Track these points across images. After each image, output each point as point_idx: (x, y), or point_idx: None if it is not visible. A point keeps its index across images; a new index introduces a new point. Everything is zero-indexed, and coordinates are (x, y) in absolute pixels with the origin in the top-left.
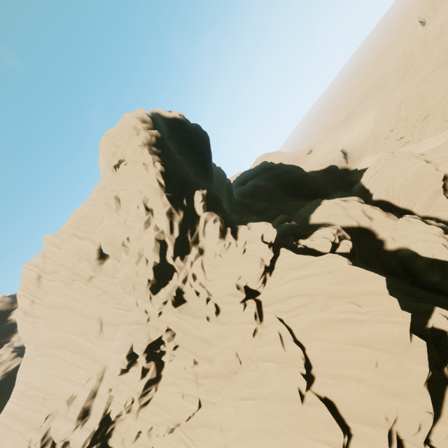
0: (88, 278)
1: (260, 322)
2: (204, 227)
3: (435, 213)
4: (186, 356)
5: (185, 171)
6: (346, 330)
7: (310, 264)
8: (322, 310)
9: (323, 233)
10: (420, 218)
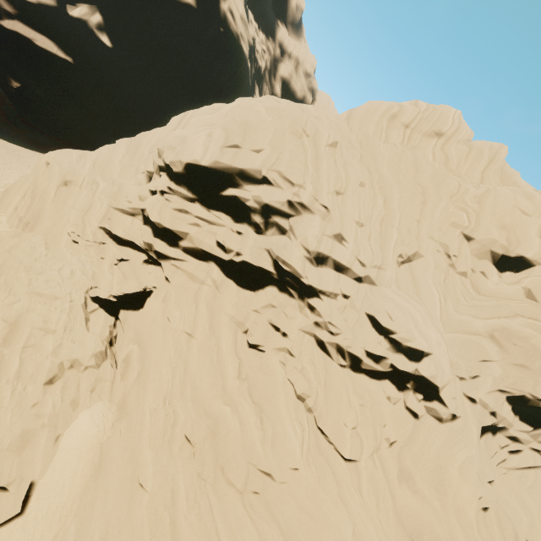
0: (470, 237)
1: None
2: None
3: None
4: (398, 427)
5: None
6: None
7: None
8: None
9: None
10: None
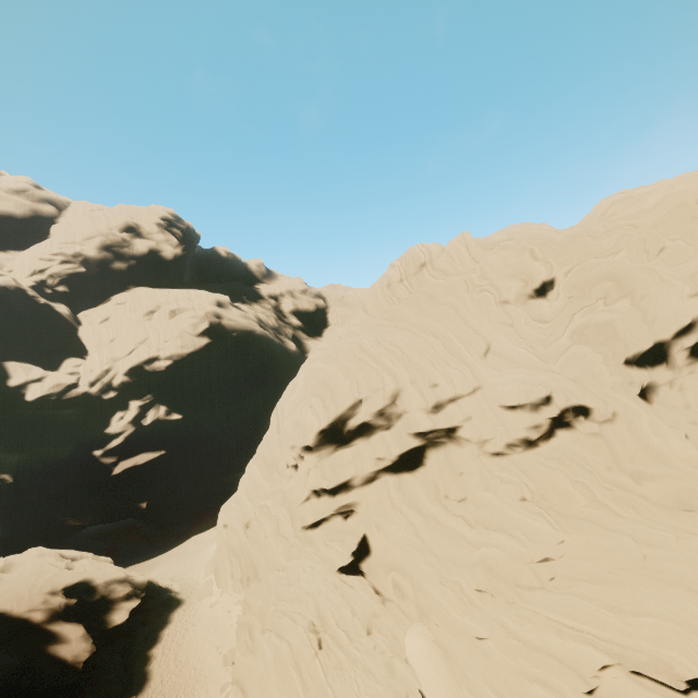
0: (503, 300)
1: None
2: None
3: None
4: (597, 451)
5: None
6: None
7: None
8: None
9: None
10: None
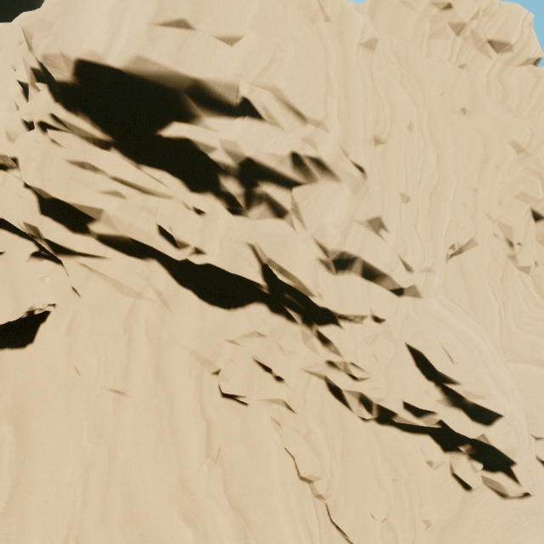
0: (540, 215)
1: None
2: None
3: None
4: (440, 500)
5: None
6: None
7: None
8: None
9: None
10: None
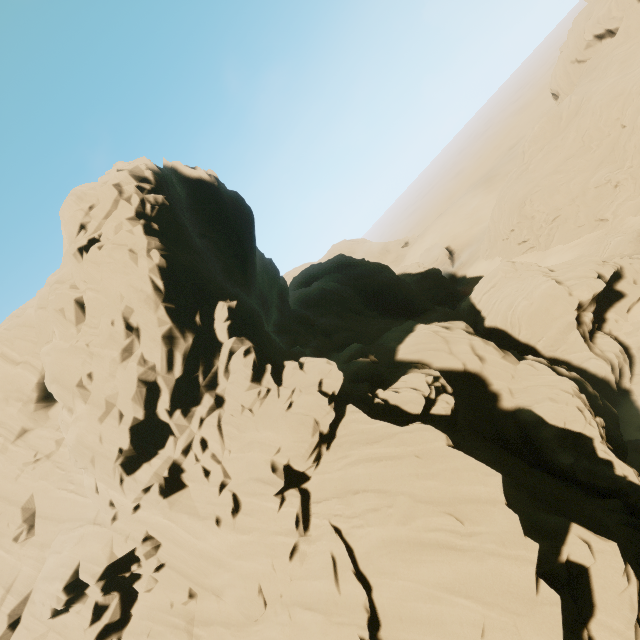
0: (21, 431)
1: (303, 532)
2: (227, 361)
3: (566, 355)
4: (177, 583)
5: (205, 267)
6: (439, 563)
7: (390, 437)
8: (403, 522)
9: (413, 381)
10: (547, 361)
